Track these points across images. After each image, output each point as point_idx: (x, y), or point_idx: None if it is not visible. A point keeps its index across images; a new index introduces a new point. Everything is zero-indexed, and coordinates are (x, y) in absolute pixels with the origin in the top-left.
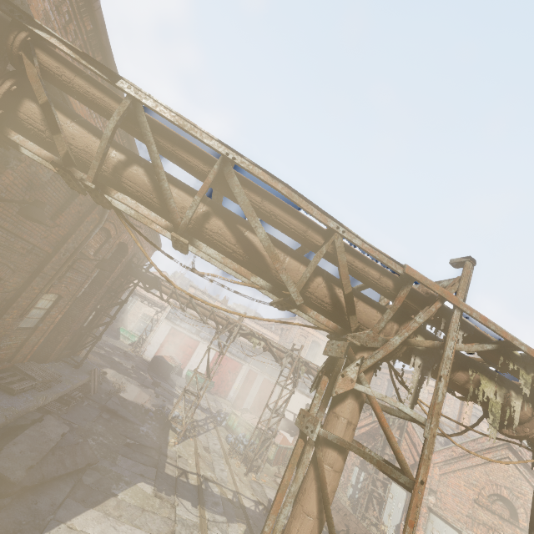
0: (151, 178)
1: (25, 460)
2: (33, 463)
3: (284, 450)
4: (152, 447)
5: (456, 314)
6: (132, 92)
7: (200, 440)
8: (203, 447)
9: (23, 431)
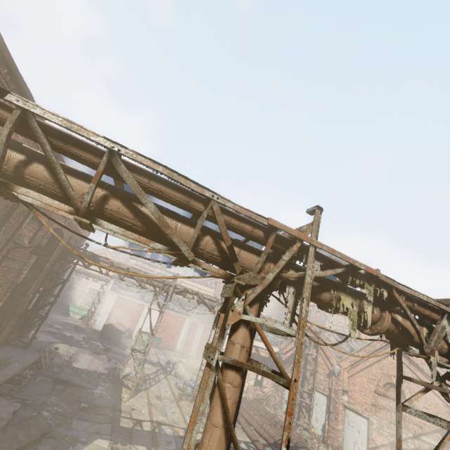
0: (51, 173)
1: None
2: None
3: None
4: (106, 406)
5: (311, 250)
6: (20, 103)
7: (152, 390)
8: (155, 397)
9: None
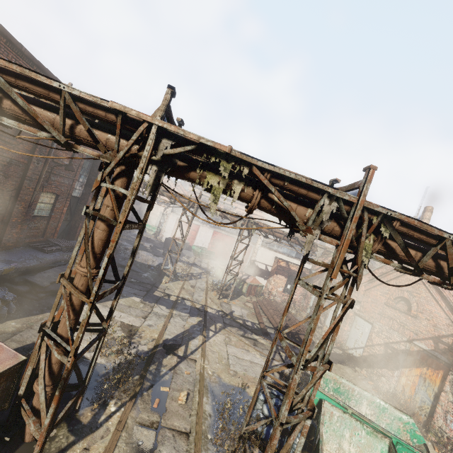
0: None
1: (50, 279)
2: (55, 280)
3: (255, 287)
4: (148, 283)
5: (153, 129)
6: None
7: (190, 282)
8: (190, 286)
9: (51, 268)
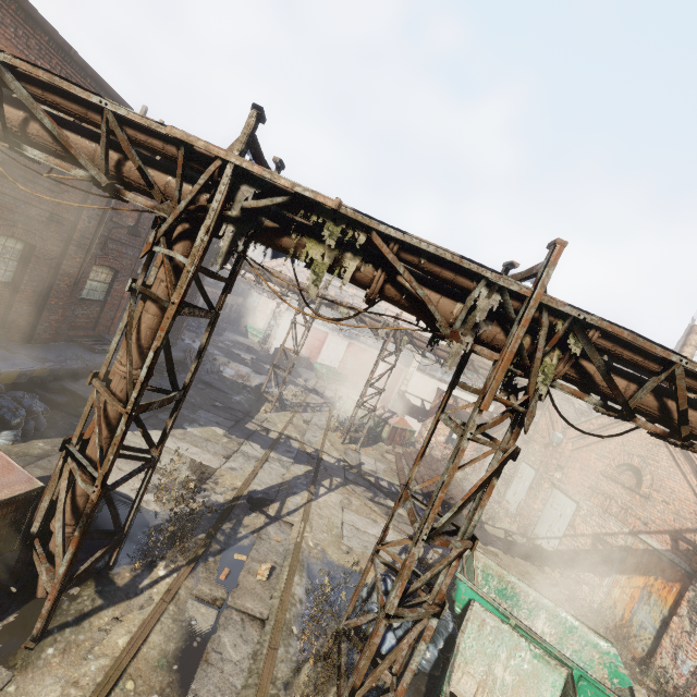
0: None
1: None
2: None
3: (402, 432)
4: (240, 411)
5: (228, 169)
6: None
7: (303, 415)
8: (303, 420)
9: None
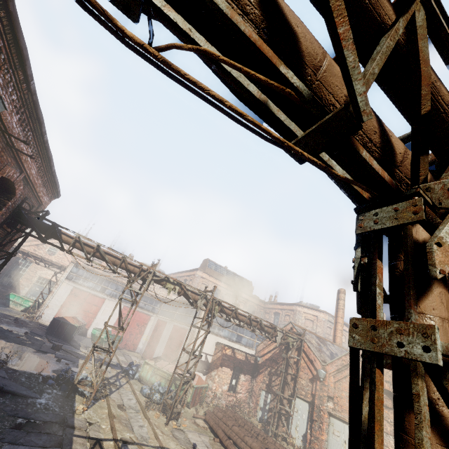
0: None
1: None
2: None
3: (200, 390)
4: (53, 421)
5: None
6: None
7: (113, 398)
8: (117, 406)
9: None
